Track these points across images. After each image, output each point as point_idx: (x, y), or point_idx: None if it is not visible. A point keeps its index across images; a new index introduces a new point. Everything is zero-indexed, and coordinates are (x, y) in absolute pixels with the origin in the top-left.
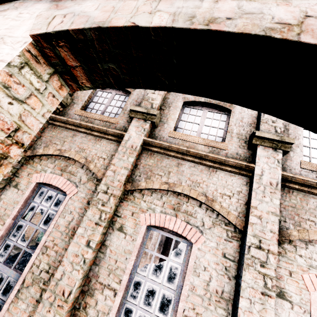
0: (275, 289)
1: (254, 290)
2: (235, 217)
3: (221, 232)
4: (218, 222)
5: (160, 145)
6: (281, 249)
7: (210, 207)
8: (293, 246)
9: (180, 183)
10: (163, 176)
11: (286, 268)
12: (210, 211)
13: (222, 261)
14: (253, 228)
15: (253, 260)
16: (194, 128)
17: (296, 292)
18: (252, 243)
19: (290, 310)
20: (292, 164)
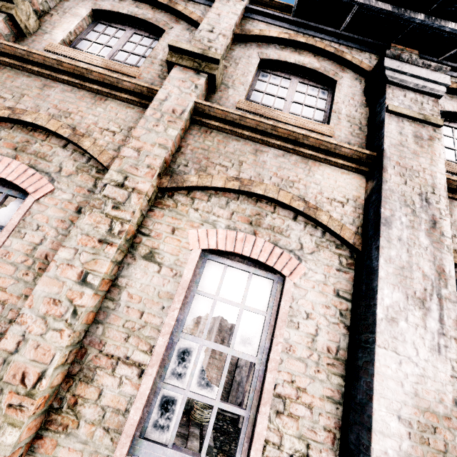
0: (123, 235)
1: (88, 238)
2: (110, 157)
3: (86, 181)
4: (87, 168)
5: (13, 51)
6: (172, 203)
7: (79, 147)
8: (191, 198)
9: (35, 111)
10: (8, 99)
11: (169, 224)
12: (79, 154)
13: (73, 217)
14: (122, 162)
15: (104, 201)
16: (103, 52)
17: (174, 252)
18: (113, 181)
19: (155, 274)
20: (227, 104)
